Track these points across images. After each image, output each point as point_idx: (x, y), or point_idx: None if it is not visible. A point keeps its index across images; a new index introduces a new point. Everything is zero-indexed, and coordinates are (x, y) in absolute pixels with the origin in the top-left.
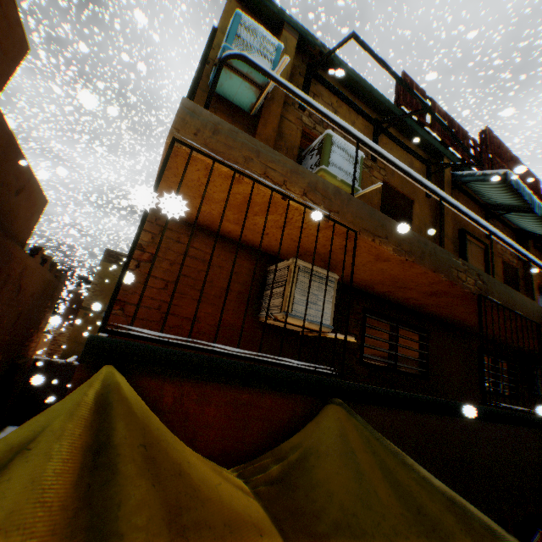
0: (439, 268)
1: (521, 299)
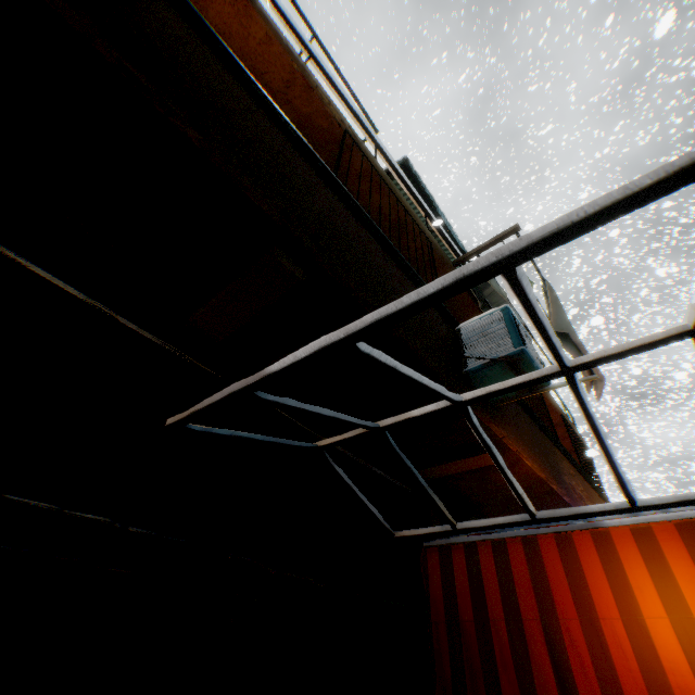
0: (290, 55)
1: (410, 208)
